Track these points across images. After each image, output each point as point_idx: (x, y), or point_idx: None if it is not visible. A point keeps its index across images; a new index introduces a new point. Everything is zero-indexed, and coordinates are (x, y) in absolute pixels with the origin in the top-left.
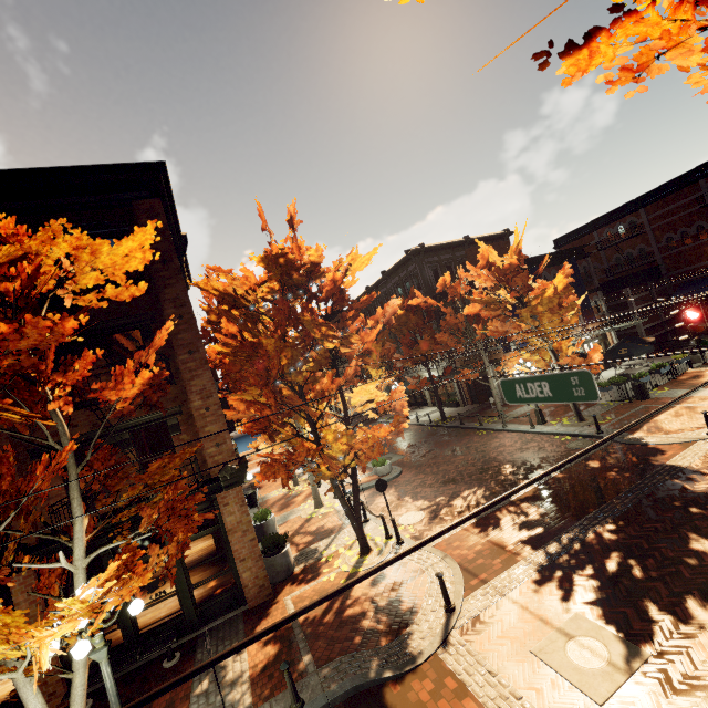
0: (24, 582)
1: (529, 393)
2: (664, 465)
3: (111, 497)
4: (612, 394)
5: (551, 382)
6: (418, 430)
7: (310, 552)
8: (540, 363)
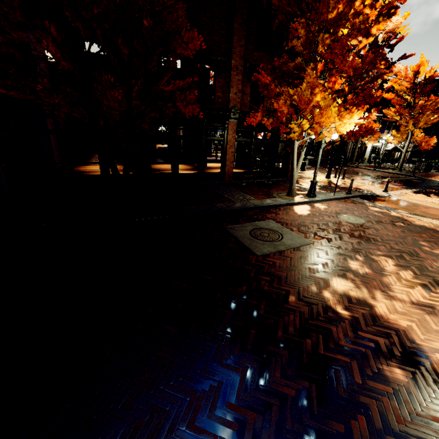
0: (233, 126)
1: None
2: None
3: None
4: (413, 167)
5: None
6: None
7: None
8: (399, 138)
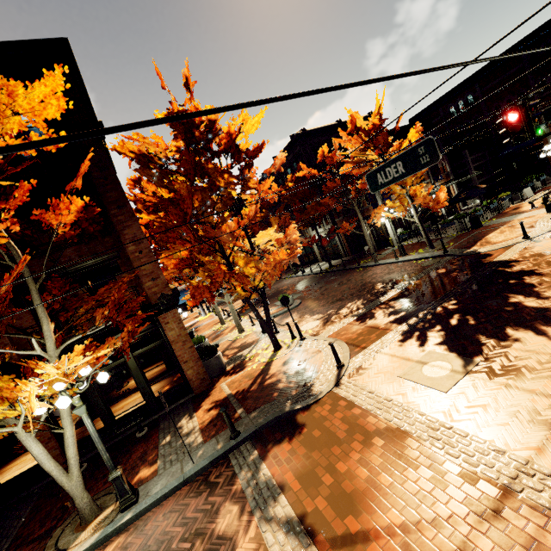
0: None
1: (387, 177)
2: (491, 262)
3: (70, 312)
4: (454, 228)
5: (404, 159)
6: (312, 277)
7: (237, 357)
8: (400, 208)
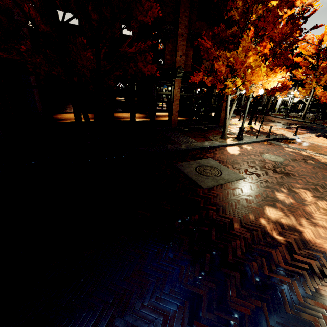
0: (178, 83)
1: None
2: None
3: None
4: (313, 116)
5: None
6: None
7: None
8: (304, 94)
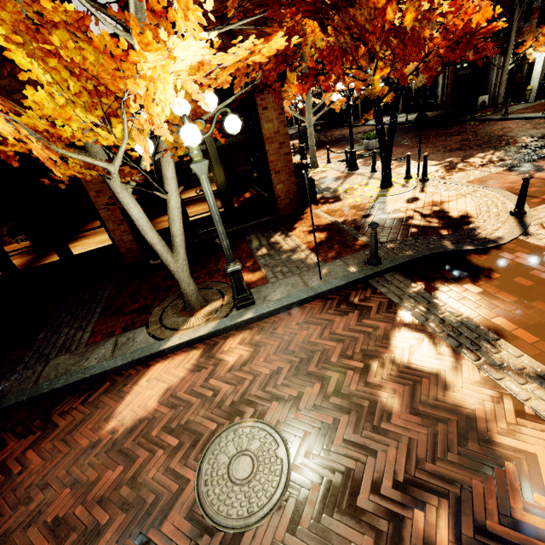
0: None
1: None
2: None
3: None
4: None
5: None
6: None
7: (322, 189)
8: None
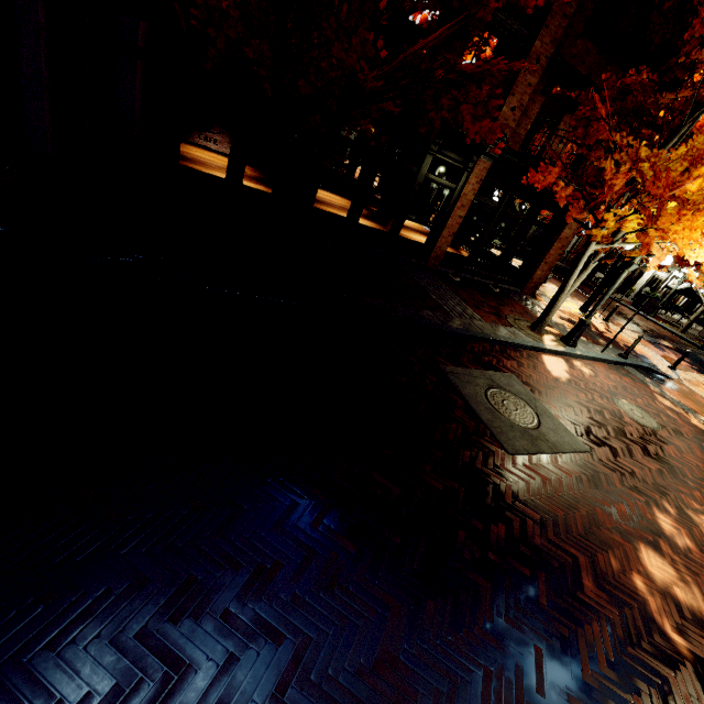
0: (481, 171)
1: None
2: None
3: None
4: (703, 332)
5: None
6: None
7: None
8: None
